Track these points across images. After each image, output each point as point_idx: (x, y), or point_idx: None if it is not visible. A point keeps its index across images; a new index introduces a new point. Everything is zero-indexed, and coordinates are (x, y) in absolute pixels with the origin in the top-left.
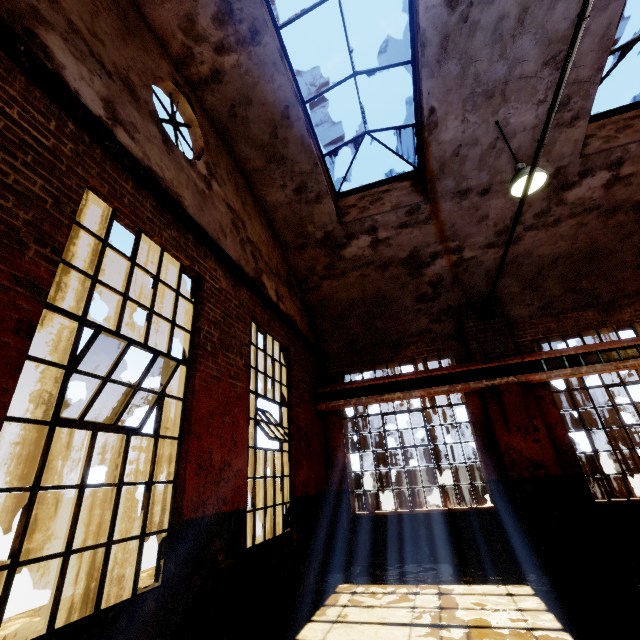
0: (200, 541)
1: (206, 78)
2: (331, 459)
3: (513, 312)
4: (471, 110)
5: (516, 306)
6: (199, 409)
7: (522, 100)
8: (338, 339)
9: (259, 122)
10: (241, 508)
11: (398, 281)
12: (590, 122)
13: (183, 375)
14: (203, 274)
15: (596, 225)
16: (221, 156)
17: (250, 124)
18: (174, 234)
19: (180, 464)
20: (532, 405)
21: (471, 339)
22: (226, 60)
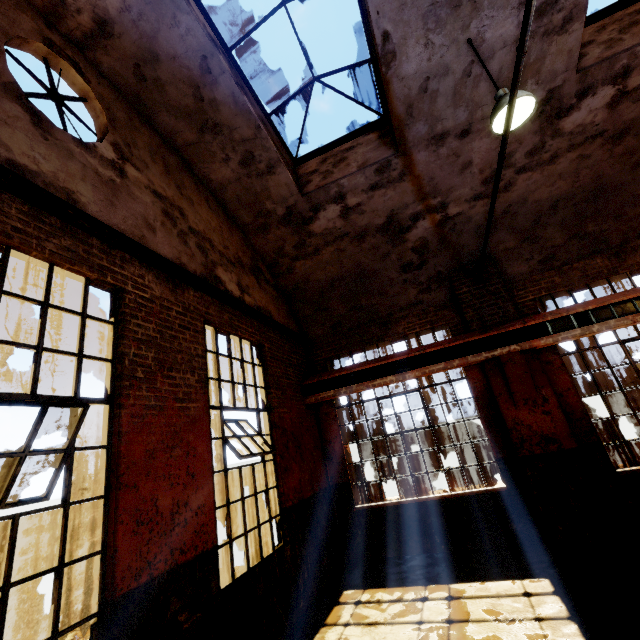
0: (148, 611)
1: (92, 32)
2: (328, 452)
3: (511, 270)
4: (435, 28)
5: (514, 263)
6: (131, 453)
7: (498, 5)
8: (322, 323)
9: (176, 83)
10: (209, 548)
11: (378, 251)
12: (587, 25)
13: (106, 415)
14: (122, 285)
15: (601, 156)
16: (138, 133)
17: (165, 87)
18: (66, 243)
19: (108, 528)
20: (539, 373)
21: (466, 307)
22: (109, 3)
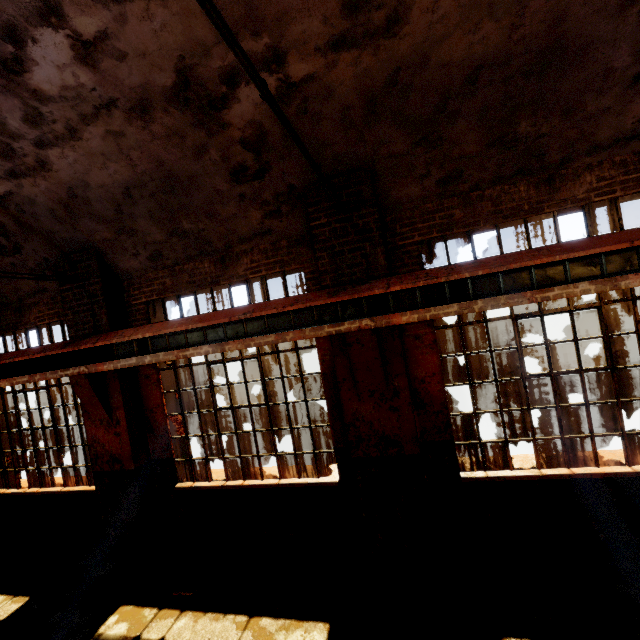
0: None
1: None
2: None
3: (122, 264)
4: None
5: (122, 257)
6: None
7: None
8: None
9: None
10: None
11: None
12: None
13: None
14: None
15: (139, 134)
16: None
17: None
18: None
19: None
20: (117, 394)
21: (67, 308)
22: None
